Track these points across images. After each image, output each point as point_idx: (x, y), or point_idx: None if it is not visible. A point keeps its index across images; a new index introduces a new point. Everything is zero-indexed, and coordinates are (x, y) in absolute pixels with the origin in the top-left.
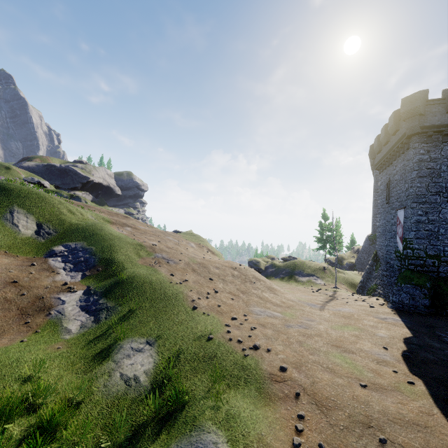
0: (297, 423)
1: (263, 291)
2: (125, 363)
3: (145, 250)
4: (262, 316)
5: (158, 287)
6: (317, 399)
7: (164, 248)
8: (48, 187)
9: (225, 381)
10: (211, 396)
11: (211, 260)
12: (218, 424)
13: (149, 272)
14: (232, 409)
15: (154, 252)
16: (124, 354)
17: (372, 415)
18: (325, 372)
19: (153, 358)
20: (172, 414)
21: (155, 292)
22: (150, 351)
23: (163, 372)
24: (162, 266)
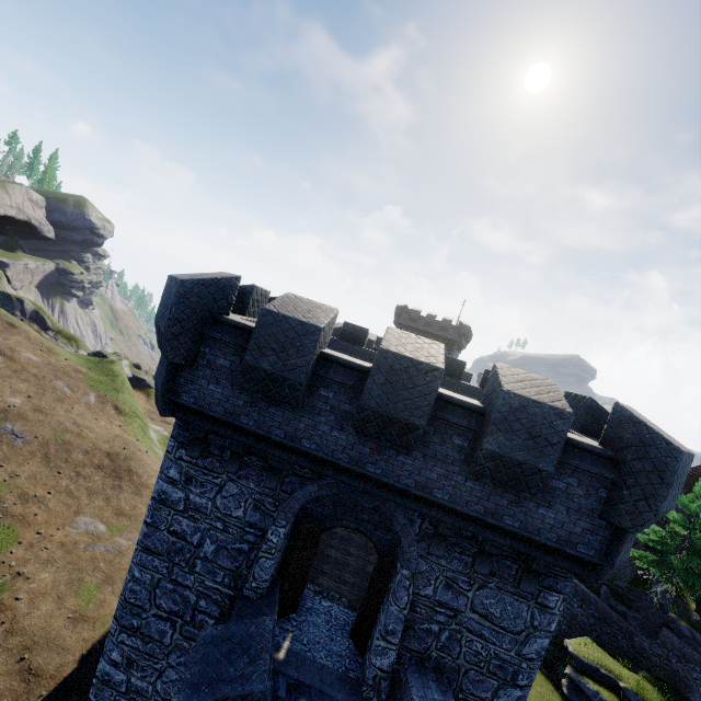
0: None
1: (124, 491)
2: None
3: None
4: (79, 530)
5: None
6: (15, 627)
7: (29, 410)
8: None
9: None
10: None
11: (89, 437)
12: None
13: None
14: None
15: (5, 420)
16: None
17: (41, 641)
18: (54, 603)
19: None
20: None
21: None
22: None
23: None
24: None
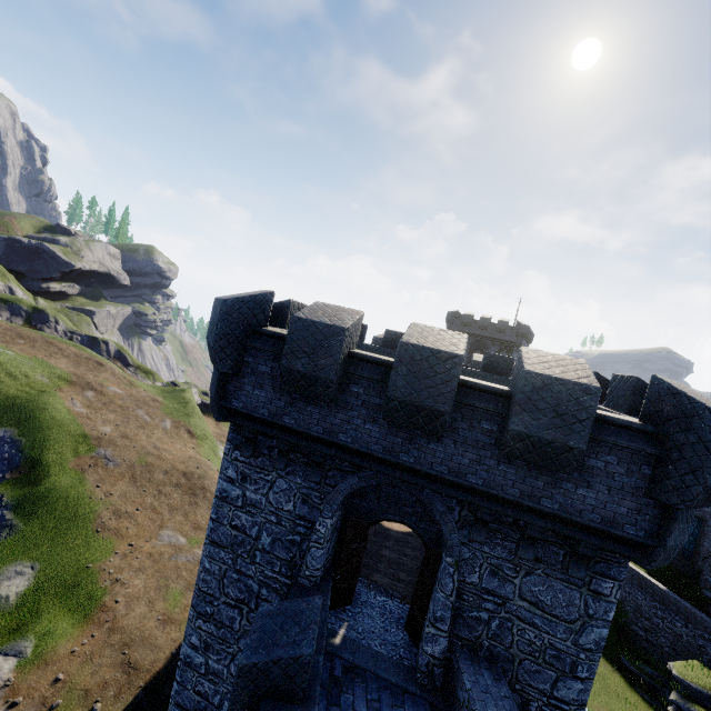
0: (87, 639)
1: (199, 507)
2: (4, 584)
3: (88, 443)
4: (164, 542)
5: (73, 504)
6: (116, 626)
7: (117, 437)
8: (2, 290)
9: (71, 606)
10: (51, 617)
11: (168, 459)
12: (37, 636)
13: (73, 483)
14: (54, 628)
15: (99, 446)
16: (7, 576)
17: (137, 639)
18: (146, 606)
19: (29, 582)
20: (20, 626)
21: (66, 510)
22: (30, 575)
23: (31, 594)
24: (96, 471)
